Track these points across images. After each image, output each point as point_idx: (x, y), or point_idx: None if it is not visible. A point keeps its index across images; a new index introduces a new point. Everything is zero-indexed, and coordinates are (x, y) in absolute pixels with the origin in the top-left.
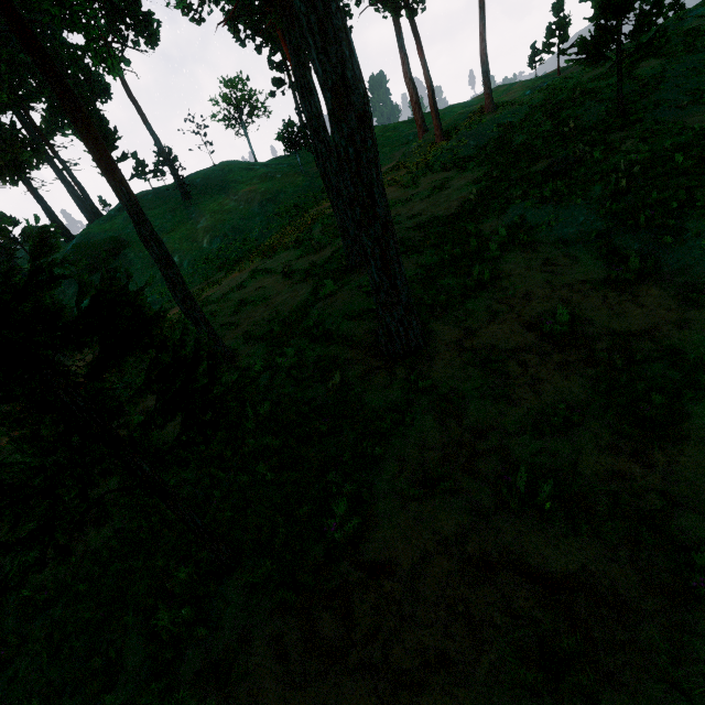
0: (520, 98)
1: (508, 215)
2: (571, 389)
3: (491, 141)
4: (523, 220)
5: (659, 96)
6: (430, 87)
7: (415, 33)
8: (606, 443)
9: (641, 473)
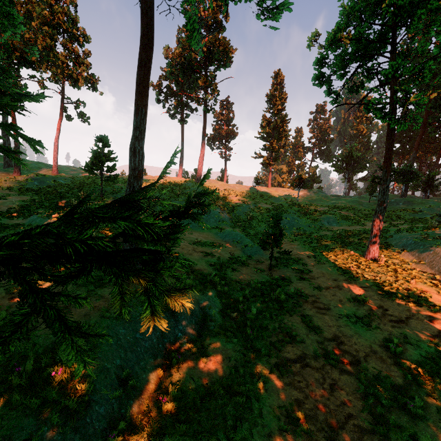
0: (76, 175)
1: (29, 218)
2: (2, 282)
3: (48, 186)
4: (35, 222)
5: (117, 196)
6: (17, 145)
7: (13, 116)
8: (2, 296)
9: (8, 302)
